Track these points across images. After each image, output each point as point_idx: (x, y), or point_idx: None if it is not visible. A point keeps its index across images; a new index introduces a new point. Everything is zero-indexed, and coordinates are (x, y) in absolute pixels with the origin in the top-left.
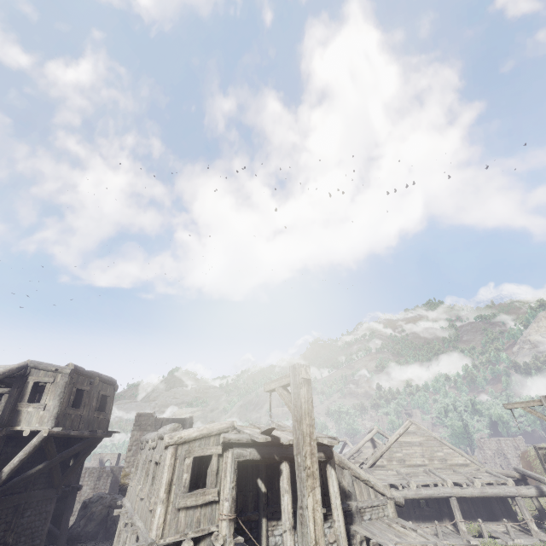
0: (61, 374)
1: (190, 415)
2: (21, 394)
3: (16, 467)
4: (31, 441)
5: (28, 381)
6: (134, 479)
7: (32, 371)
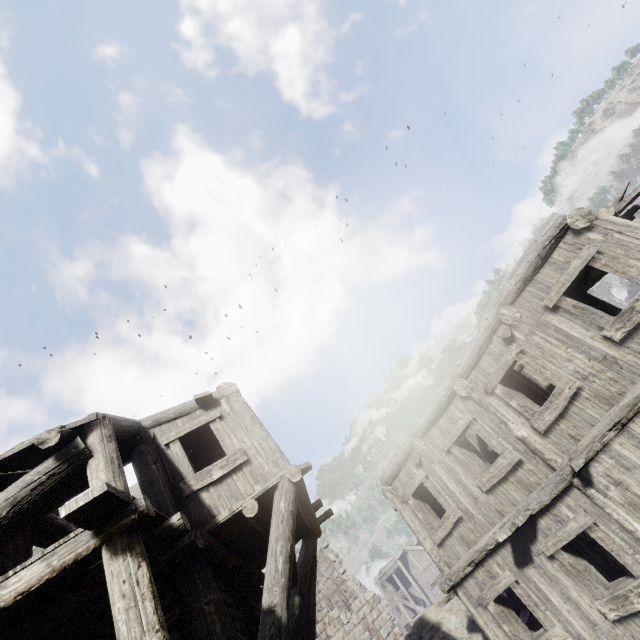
0: (226, 398)
1: (321, 546)
2: (168, 473)
3: (289, 579)
4: (275, 514)
5: (163, 448)
6: (447, 510)
7: (157, 431)
